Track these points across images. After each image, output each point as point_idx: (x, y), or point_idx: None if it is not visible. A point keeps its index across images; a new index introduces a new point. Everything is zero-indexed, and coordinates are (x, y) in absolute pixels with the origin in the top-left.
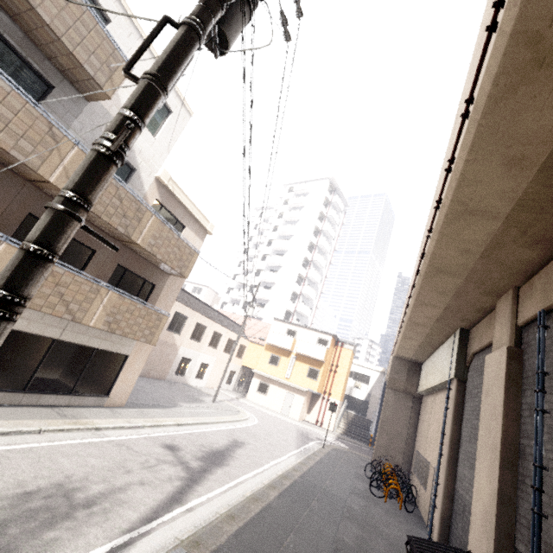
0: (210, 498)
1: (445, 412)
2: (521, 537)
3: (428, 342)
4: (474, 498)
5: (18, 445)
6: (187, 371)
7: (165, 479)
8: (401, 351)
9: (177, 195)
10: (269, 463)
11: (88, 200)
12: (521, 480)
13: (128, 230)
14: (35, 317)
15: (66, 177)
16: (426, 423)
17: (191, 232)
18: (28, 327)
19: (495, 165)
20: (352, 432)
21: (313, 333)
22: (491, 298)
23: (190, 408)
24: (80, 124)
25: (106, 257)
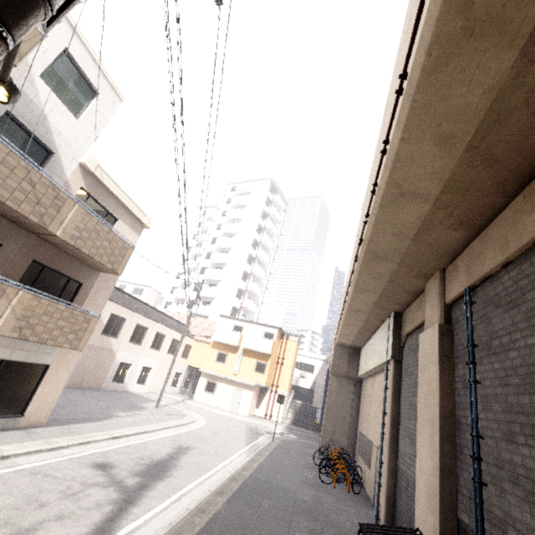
0: (148, 519)
1: (385, 392)
2: (463, 507)
3: (366, 328)
4: (418, 473)
5: None
6: (127, 377)
7: (92, 507)
8: (342, 338)
9: (107, 184)
10: (217, 466)
11: None
12: (459, 451)
13: (43, 219)
14: None
15: None
16: (367, 405)
17: (125, 226)
18: None
19: (427, 144)
20: (299, 421)
21: (259, 328)
22: (421, 281)
23: (129, 417)
24: None
25: (17, 251)
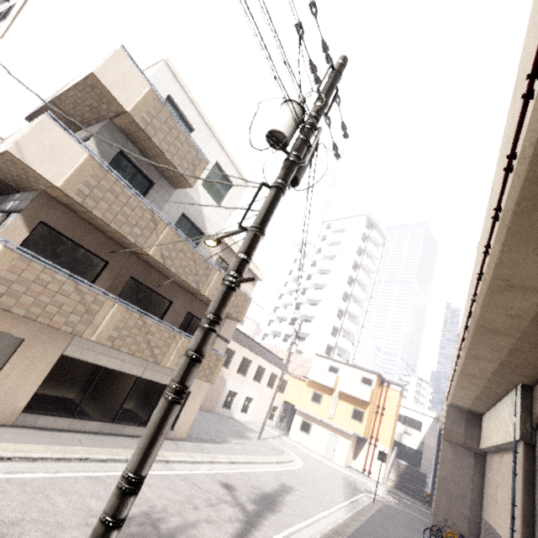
0: None
1: (513, 479)
2: None
3: (486, 394)
4: None
5: (113, 472)
6: (233, 405)
7: (226, 520)
8: (456, 399)
9: (235, 250)
10: (318, 514)
11: (221, 318)
12: None
13: (198, 285)
14: (127, 358)
15: (160, 249)
16: (493, 487)
17: None
18: (122, 367)
19: (530, 255)
20: (404, 486)
21: (356, 371)
22: None
23: (238, 444)
24: (169, 206)
25: (179, 306)
